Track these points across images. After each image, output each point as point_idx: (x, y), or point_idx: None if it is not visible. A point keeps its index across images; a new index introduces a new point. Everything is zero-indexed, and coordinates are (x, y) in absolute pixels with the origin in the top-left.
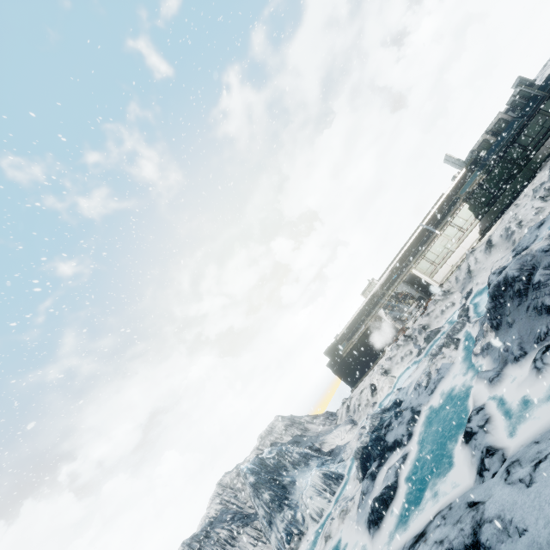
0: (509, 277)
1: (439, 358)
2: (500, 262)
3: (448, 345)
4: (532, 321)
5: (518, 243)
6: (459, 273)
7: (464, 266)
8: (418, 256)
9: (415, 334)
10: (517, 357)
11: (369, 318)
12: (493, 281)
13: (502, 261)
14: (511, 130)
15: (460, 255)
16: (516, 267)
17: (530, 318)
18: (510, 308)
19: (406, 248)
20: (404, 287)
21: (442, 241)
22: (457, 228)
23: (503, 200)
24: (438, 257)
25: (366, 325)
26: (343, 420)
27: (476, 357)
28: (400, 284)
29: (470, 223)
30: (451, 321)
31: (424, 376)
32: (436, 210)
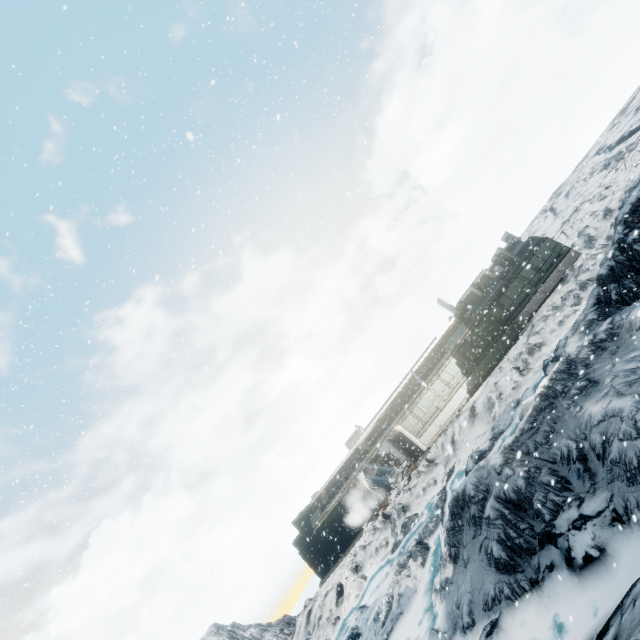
0: (466, 493)
1: (404, 575)
2: (481, 440)
3: (415, 555)
4: (483, 571)
5: (497, 421)
6: (445, 440)
7: (450, 432)
8: (404, 410)
9: (394, 515)
10: (465, 626)
11: (348, 481)
12: (470, 468)
13: (482, 439)
14: (494, 289)
15: (448, 415)
16: (474, 482)
17: (482, 564)
18: (466, 536)
19: (394, 396)
20: (388, 447)
21: (429, 395)
22: (445, 383)
23: (489, 359)
24: (426, 414)
25: (344, 490)
26: (300, 637)
27: (435, 595)
28: (384, 443)
29: (458, 380)
30: (431, 507)
31: (386, 600)
32: (426, 358)
